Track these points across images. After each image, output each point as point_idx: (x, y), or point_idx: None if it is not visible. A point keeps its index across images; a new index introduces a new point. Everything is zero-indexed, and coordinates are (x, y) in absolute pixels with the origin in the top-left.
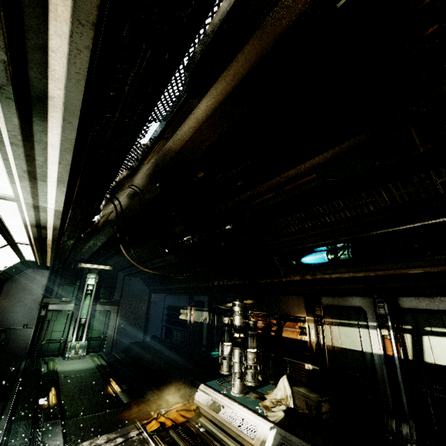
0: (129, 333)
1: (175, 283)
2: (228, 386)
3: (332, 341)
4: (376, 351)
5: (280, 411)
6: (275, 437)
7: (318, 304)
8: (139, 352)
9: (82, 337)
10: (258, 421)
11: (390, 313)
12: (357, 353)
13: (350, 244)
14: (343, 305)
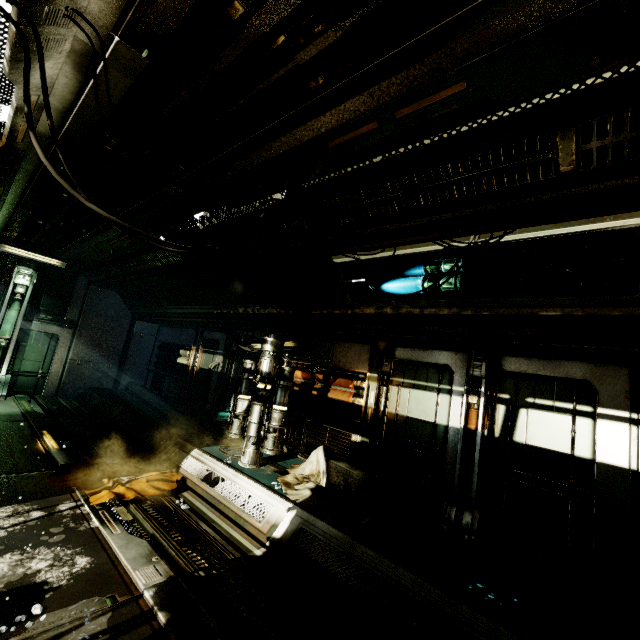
0: (90, 373)
1: (175, 306)
2: (237, 455)
3: (397, 408)
4: (454, 424)
5: (306, 489)
6: (293, 521)
7: (389, 358)
8: (103, 402)
9: (1, 368)
10: (271, 499)
11: (487, 376)
12: (427, 425)
13: (462, 270)
14: (424, 361)
